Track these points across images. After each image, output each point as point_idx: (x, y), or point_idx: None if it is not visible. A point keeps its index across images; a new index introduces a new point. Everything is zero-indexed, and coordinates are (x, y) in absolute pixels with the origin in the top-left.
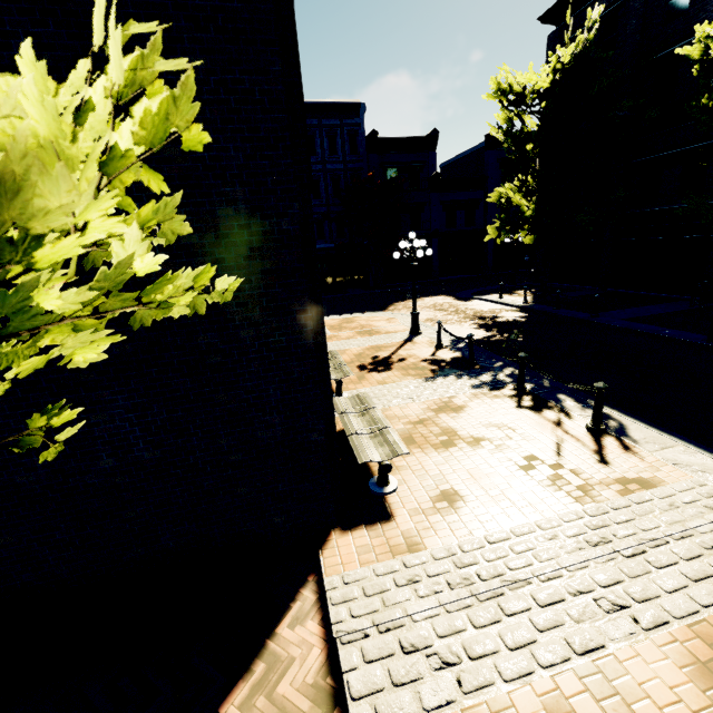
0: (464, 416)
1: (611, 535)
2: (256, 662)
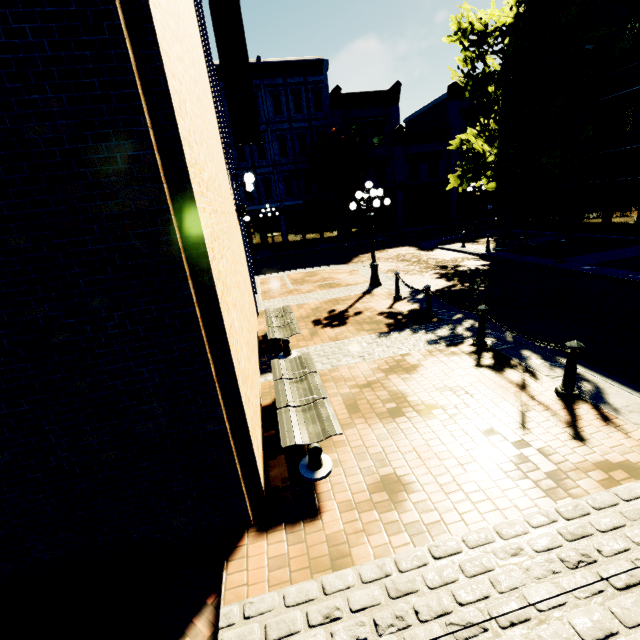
0: (416, 377)
1: (594, 550)
2: None
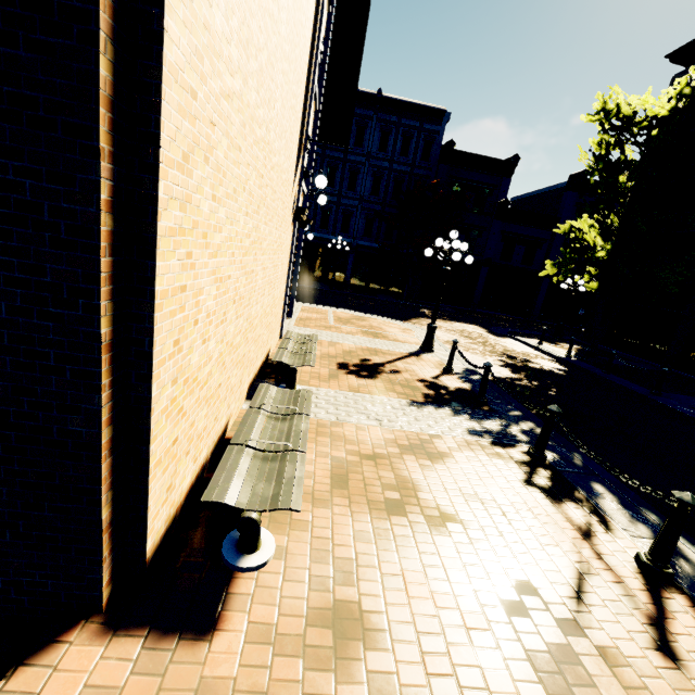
0: (440, 469)
1: None
2: None
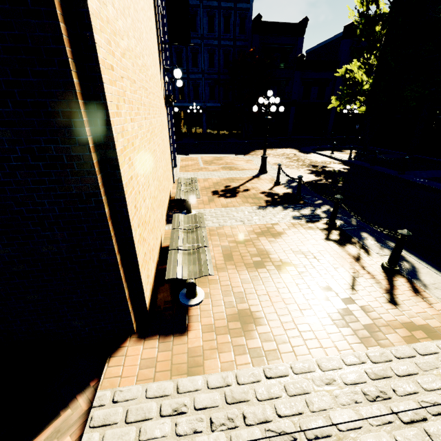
0: (279, 241)
1: (390, 390)
2: None
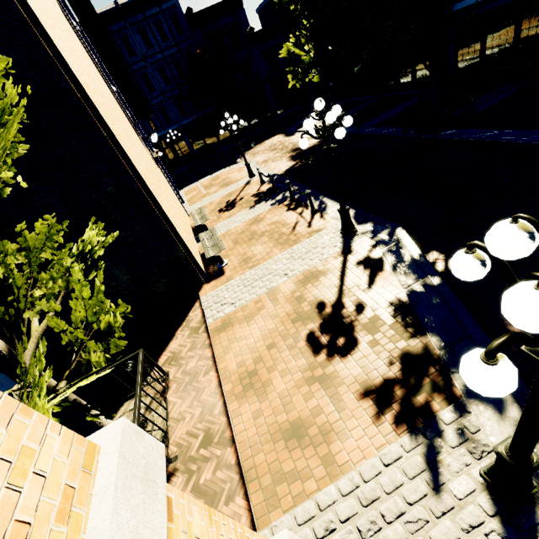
0: (262, 223)
1: (295, 254)
2: (183, 323)
